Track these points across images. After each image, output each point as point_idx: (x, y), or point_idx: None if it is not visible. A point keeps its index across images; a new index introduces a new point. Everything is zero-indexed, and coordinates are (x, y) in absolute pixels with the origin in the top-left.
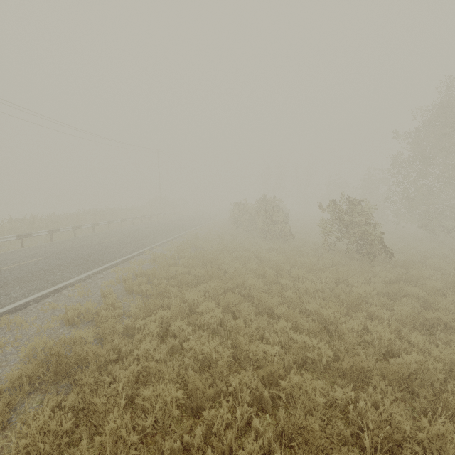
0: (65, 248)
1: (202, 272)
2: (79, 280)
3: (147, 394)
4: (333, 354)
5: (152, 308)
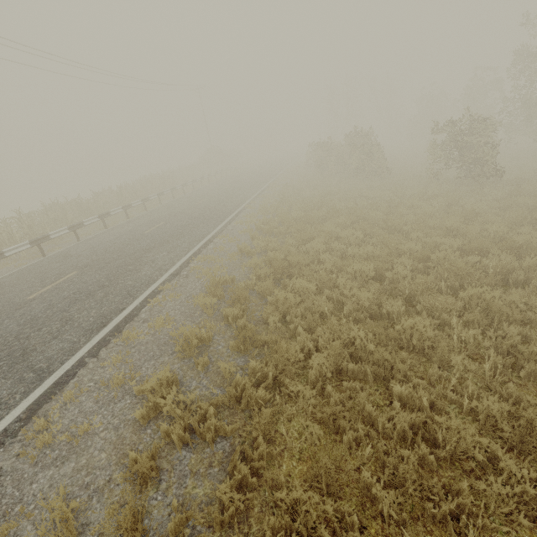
0: (171, 213)
1: (322, 213)
2: (217, 233)
3: (349, 270)
4: (457, 248)
5: (304, 238)
